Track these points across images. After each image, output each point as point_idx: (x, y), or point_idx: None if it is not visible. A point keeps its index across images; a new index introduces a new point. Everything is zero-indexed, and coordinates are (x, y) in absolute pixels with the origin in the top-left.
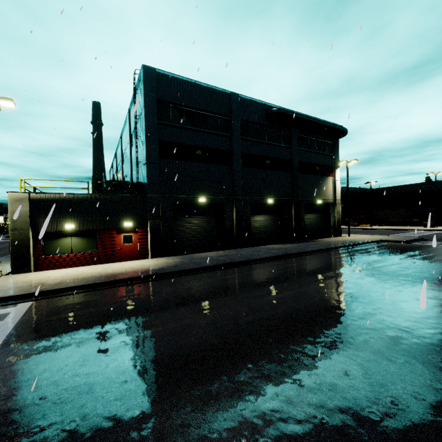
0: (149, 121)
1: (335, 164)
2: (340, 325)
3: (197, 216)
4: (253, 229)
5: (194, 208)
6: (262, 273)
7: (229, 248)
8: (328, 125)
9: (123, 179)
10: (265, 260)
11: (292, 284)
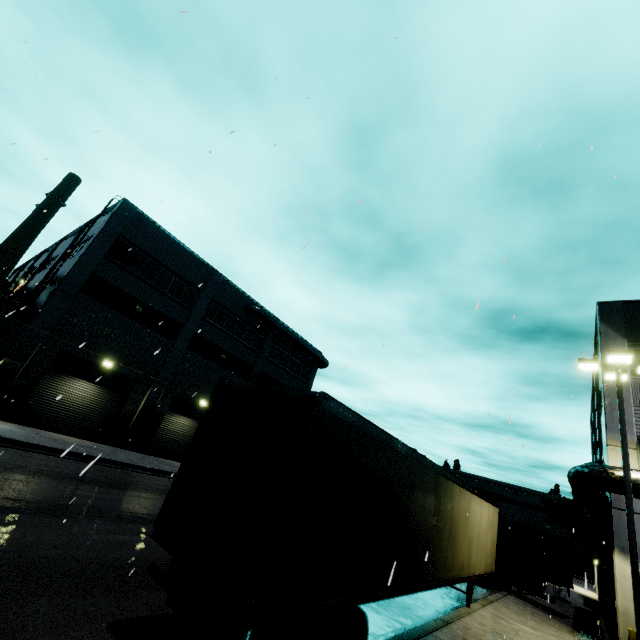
0: (94, 250)
1: None
2: (109, 523)
3: (88, 381)
4: (162, 430)
5: (90, 369)
6: (107, 476)
7: (110, 444)
8: (308, 348)
9: (21, 291)
10: (137, 469)
11: (124, 493)
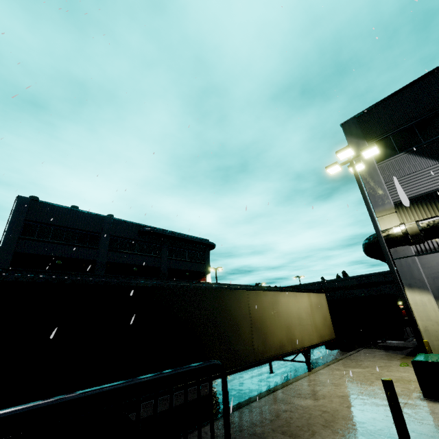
0: (9, 237)
1: (206, 270)
2: None
3: None
4: None
5: None
6: None
7: None
8: (195, 240)
9: None
10: None
11: None
